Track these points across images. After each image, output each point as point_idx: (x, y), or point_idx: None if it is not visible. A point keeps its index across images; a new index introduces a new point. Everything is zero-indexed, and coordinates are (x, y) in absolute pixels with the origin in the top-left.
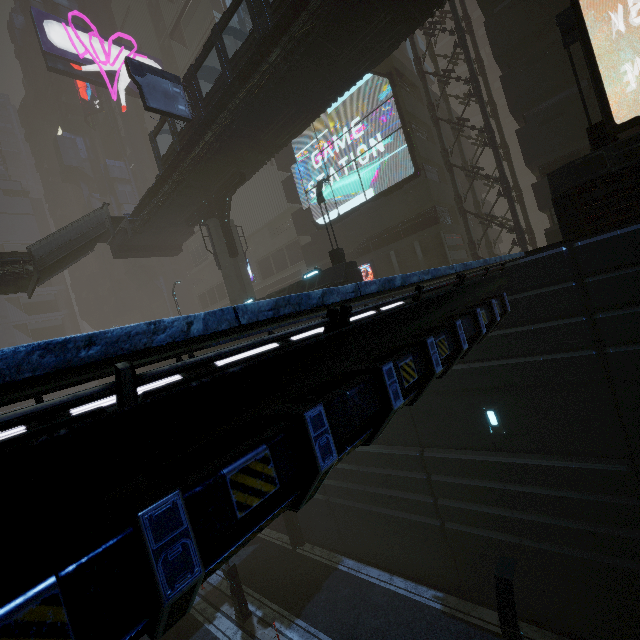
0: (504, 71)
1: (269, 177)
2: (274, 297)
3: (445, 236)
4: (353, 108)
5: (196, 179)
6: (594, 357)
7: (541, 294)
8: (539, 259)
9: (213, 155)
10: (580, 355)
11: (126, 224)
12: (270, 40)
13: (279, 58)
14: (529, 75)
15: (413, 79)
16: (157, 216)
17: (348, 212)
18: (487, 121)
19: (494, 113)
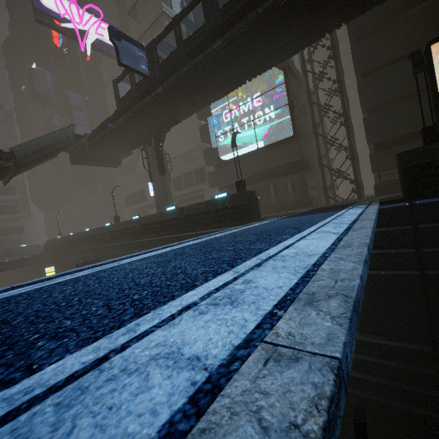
0: (358, 79)
1: (188, 122)
2: (193, 207)
3: (308, 180)
4: (256, 86)
5: (143, 117)
6: (418, 276)
7: (388, 231)
8: (390, 208)
9: (160, 103)
10: (409, 273)
11: (85, 141)
12: (217, 33)
13: (220, 46)
14: (376, 85)
15: (297, 73)
16: (109, 138)
17: (244, 154)
18: (345, 109)
19: (347, 104)
